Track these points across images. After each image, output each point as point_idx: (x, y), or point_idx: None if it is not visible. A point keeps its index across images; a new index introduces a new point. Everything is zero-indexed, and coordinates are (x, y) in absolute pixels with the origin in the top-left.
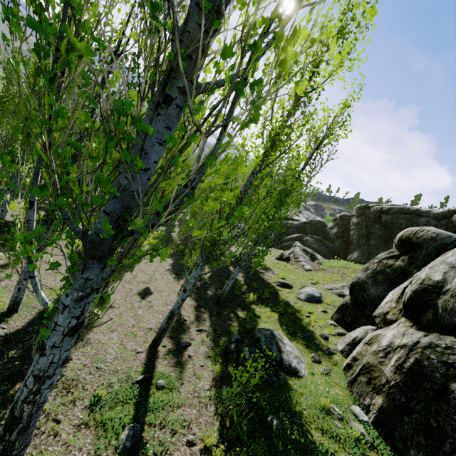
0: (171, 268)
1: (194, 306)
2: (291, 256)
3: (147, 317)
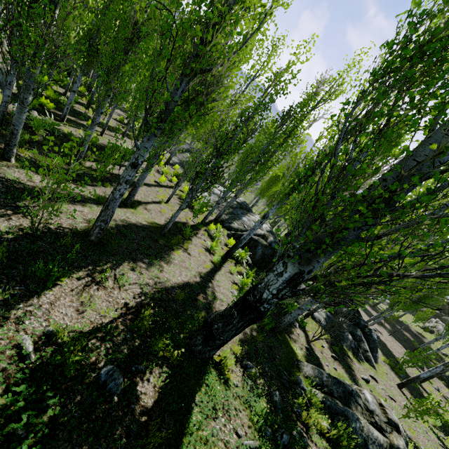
0: (366, 314)
1: (404, 348)
2: (434, 330)
3: (394, 347)
